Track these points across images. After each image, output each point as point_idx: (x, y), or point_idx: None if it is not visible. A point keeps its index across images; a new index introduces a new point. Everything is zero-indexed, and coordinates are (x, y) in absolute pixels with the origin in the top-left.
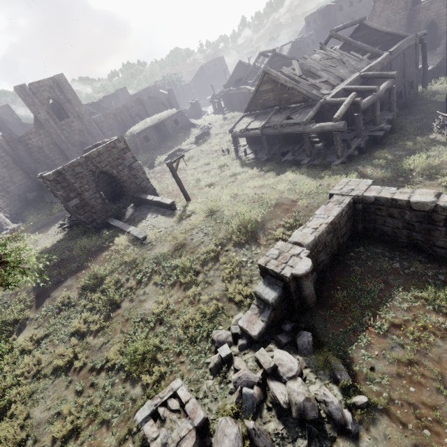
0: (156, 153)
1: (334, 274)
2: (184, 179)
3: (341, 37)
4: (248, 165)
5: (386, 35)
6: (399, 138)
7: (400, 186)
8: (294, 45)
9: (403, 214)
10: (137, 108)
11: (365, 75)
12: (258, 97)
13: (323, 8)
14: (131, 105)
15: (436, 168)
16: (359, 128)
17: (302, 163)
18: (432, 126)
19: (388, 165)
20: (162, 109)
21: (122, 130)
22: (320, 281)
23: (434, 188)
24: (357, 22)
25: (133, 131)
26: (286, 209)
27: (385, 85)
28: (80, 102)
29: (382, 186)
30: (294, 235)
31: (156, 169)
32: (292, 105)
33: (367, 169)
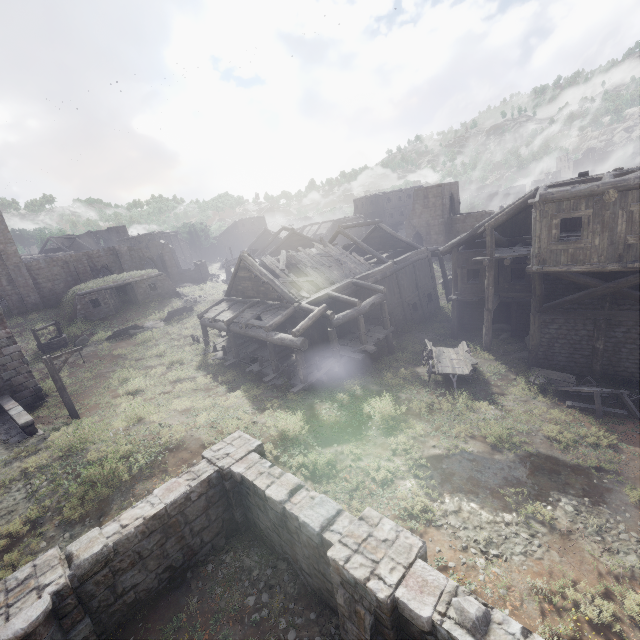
0: (103, 325)
1: (155, 611)
2: (110, 374)
3: (348, 235)
4: (207, 368)
5: (401, 242)
6: (388, 364)
7: (349, 439)
8: (336, 224)
9: (267, 510)
10: (108, 259)
11: (356, 283)
12: (237, 282)
13: (371, 195)
14: (98, 254)
15: (399, 418)
16: (333, 346)
17: (264, 380)
18: (423, 356)
19: (350, 405)
20: (159, 263)
21: (72, 284)
22: (122, 628)
23: (382, 450)
24: (371, 223)
25: (77, 290)
26: (183, 459)
27: (371, 300)
28: (11, 239)
29: (261, 457)
30: (83, 537)
31: (85, 350)
32: (269, 301)
33: (324, 406)
